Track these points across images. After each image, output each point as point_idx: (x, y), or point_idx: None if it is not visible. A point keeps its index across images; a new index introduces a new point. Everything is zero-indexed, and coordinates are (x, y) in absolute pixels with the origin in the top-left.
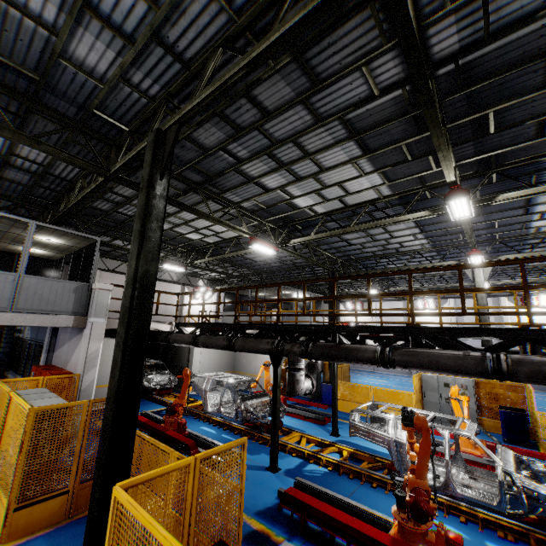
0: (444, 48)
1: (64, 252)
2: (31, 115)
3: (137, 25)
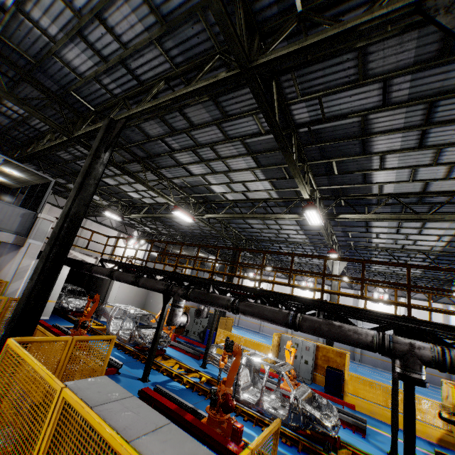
0: (301, 118)
1: (22, 184)
2: (23, 82)
3: (111, 53)
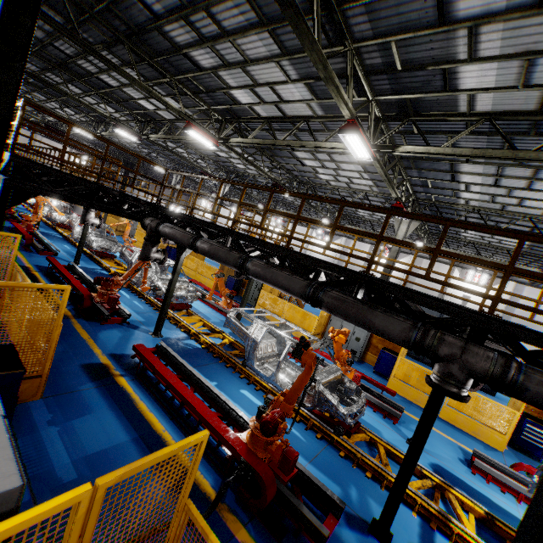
0: None
1: None
2: None
3: None
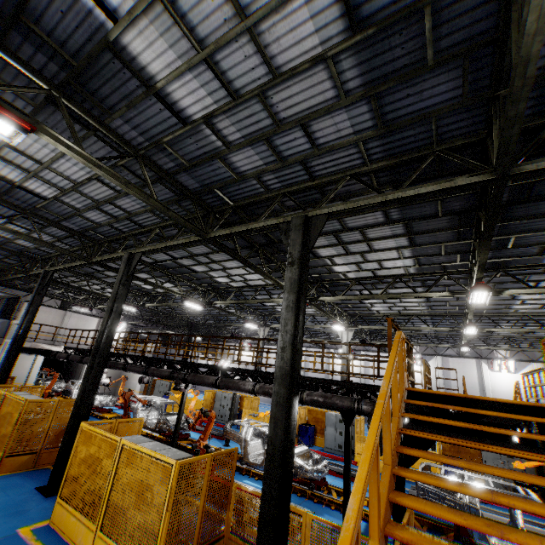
0: (149, 261)
1: (2, 297)
2: None
3: None
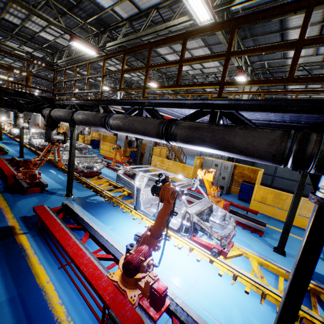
0: None
1: None
2: None
3: None
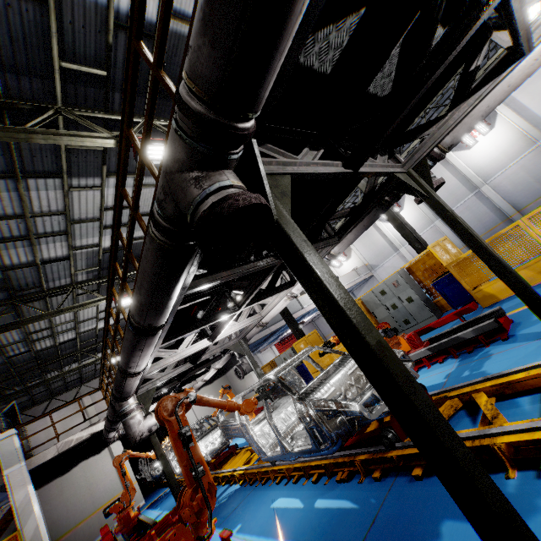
0: None
1: None
2: None
3: None
